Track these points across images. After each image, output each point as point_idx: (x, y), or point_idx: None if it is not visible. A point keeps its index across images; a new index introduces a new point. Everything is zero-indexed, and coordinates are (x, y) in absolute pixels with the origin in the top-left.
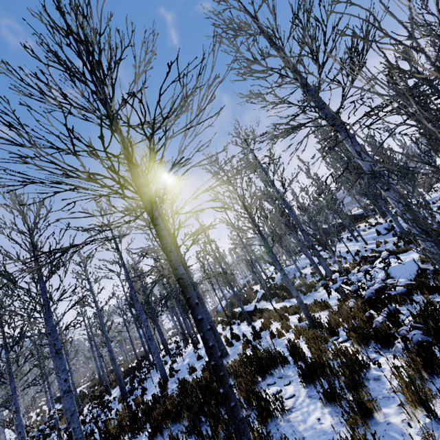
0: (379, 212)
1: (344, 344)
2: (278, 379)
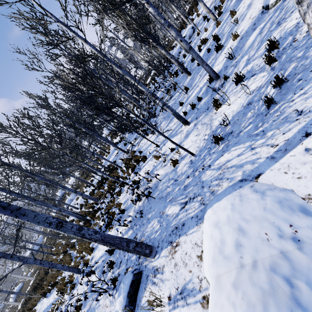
0: None
1: None
2: None
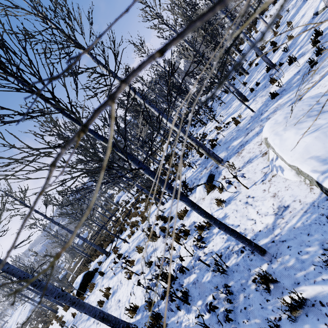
0: None
1: None
2: None
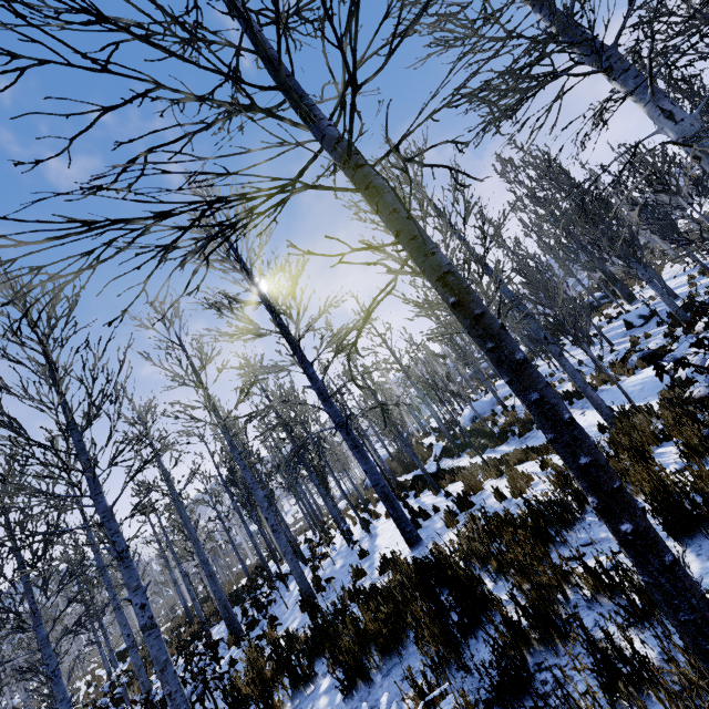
0: (623, 295)
1: (686, 473)
2: (584, 547)
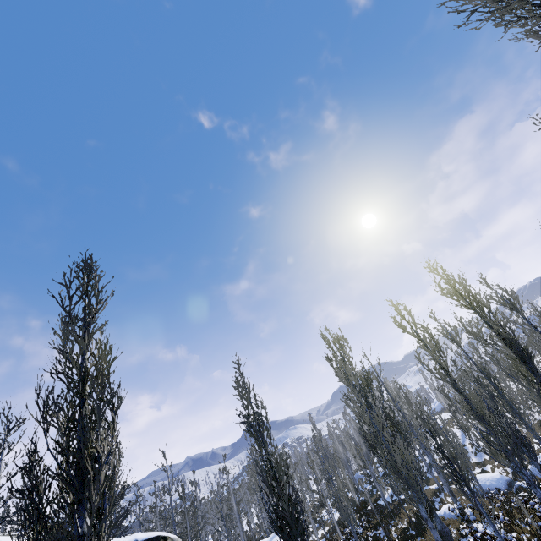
0: None
1: None
2: None
